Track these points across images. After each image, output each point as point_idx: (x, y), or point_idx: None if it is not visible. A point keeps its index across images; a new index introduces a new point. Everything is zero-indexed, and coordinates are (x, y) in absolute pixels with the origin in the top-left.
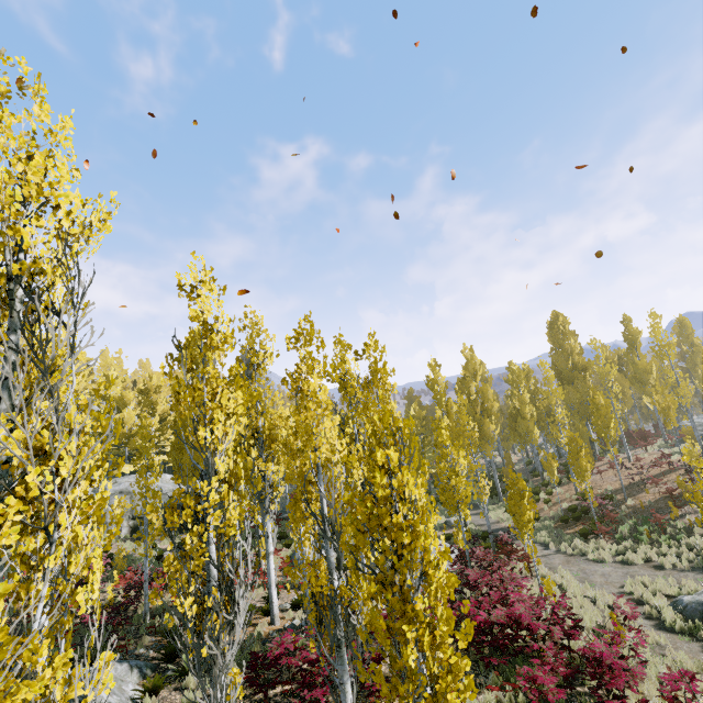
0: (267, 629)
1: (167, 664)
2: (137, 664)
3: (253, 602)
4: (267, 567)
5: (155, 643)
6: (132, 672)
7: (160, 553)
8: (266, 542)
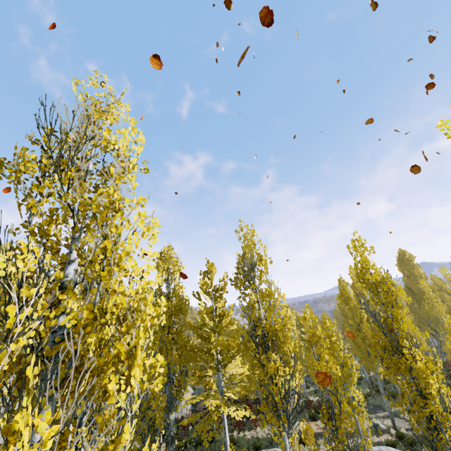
0: None
1: None
2: None
3: None
4: None
5: None
6: None
7: None
8: None
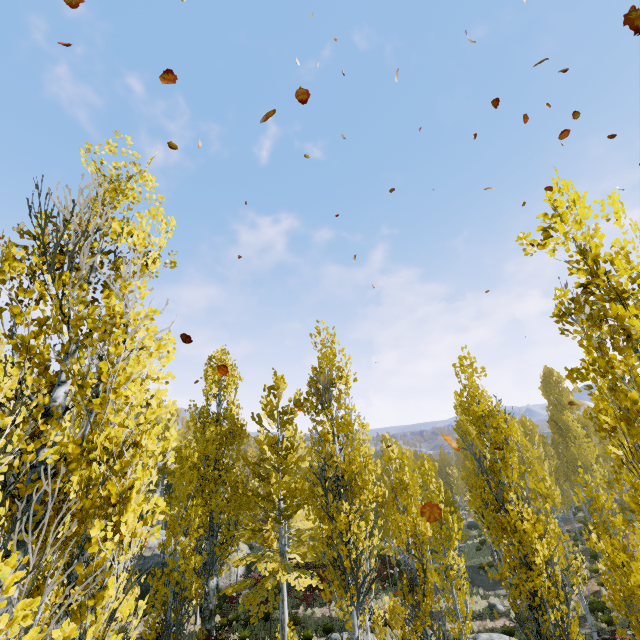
0: None
1: None
2: None
3: None
4: None
5: None
6: None
7: None
8: None
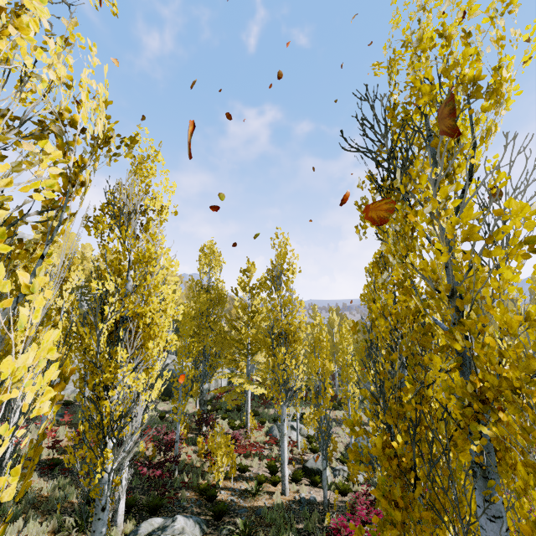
0: (281, 499)
1: (214, 521)
2: (197, 519)
3: (254, 470)
4: (281, 445)
5: (192, 498)
6: (195, 527)
7: (163, 414)
8: (282, 424)
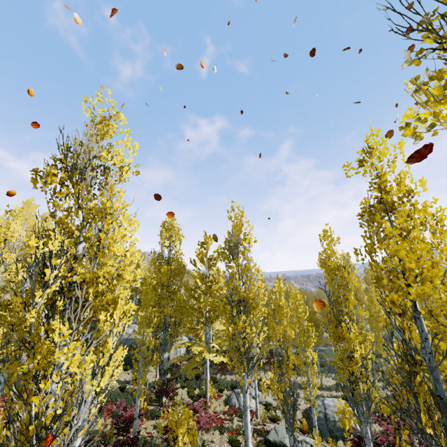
0: None
1: None
2: None
3: (215, 446)
4: (244, 419)
5: None
6: None
7: (124, 385)
8: (244, 396)
